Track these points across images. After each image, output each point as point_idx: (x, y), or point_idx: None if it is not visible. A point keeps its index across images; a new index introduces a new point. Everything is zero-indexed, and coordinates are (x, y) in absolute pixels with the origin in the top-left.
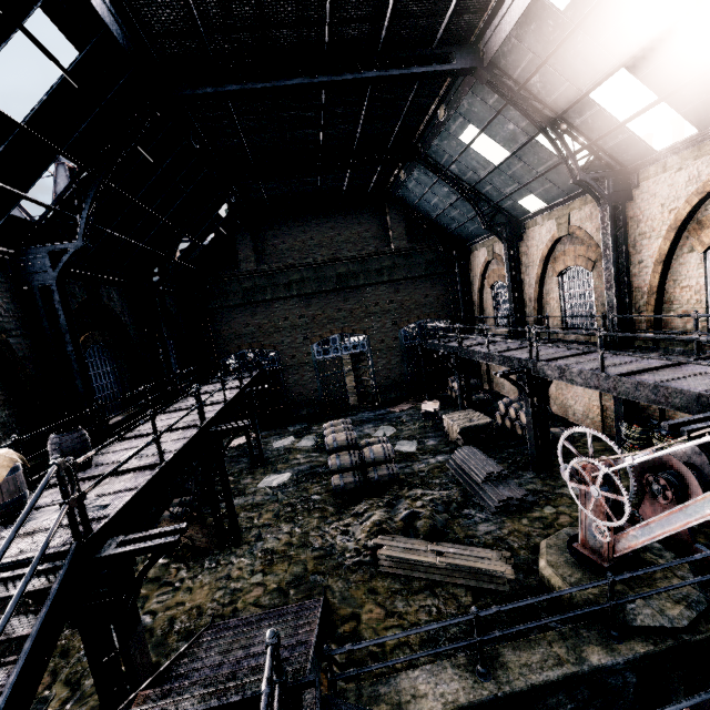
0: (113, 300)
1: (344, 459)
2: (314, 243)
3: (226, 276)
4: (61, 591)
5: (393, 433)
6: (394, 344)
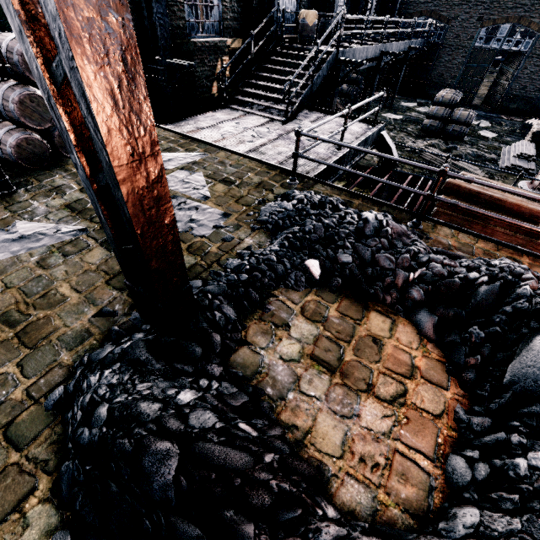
0: None
1: (439, 111)
2: None
3: None
4: (330, 62)
5: (486, 126)
6: None
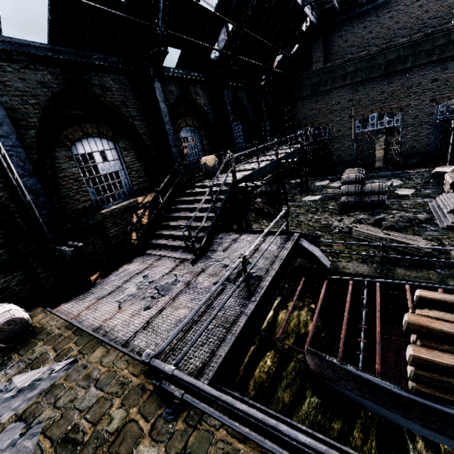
0: (243, 97)
1: (350, 188)
2: (371, 36)
3: (302, 76)
4: (230, 191)
5: (399, 184)
6: (427, 119)
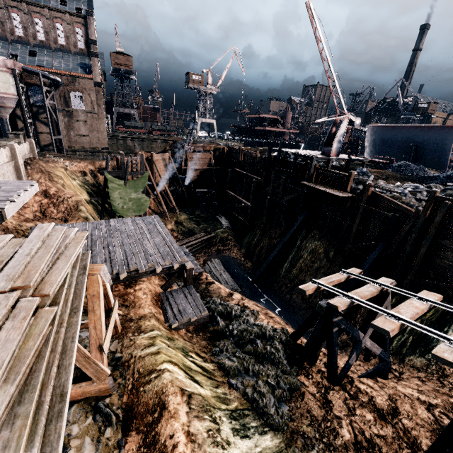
0: None
1: None
2: None
3: None
4: None
5: None
6: None
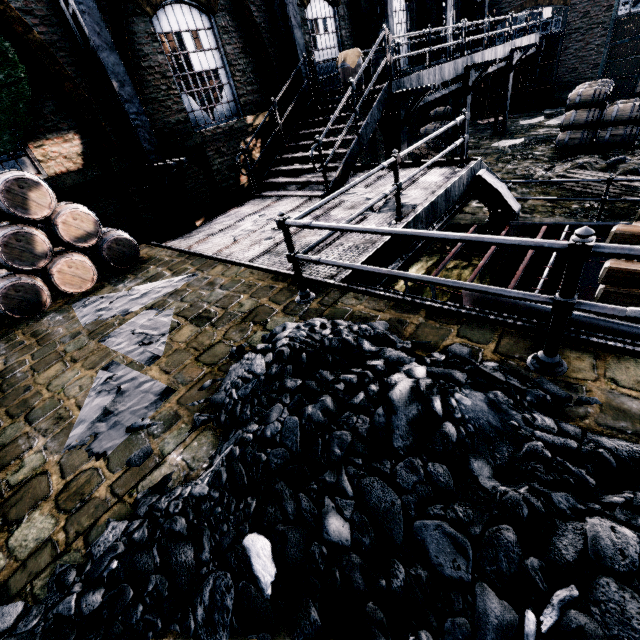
0: None
1: (579, 115)
2: None
3: None
4: (381, 101)
5: None
6: None
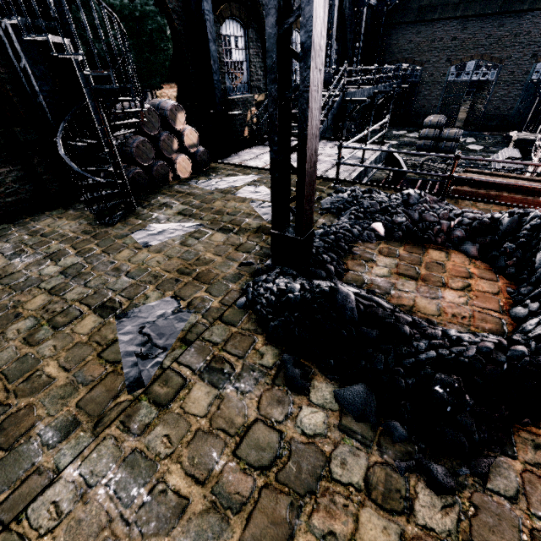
0: (346, 8)
1: (430, 132)
2: None
3: None
4: (338, 102)
5: (472, 142)
6: (521, 78)
